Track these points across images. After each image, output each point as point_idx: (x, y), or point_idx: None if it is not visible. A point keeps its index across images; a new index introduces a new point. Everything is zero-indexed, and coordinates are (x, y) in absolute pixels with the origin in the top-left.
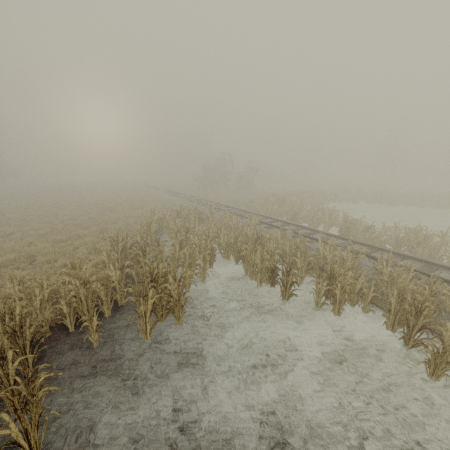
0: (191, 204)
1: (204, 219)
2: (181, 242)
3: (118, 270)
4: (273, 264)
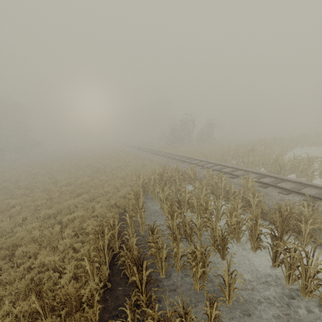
0: (168, 162)
1: (186, 178)
2: (179, 224)
3: (105, 275)
4: (305, 248)
